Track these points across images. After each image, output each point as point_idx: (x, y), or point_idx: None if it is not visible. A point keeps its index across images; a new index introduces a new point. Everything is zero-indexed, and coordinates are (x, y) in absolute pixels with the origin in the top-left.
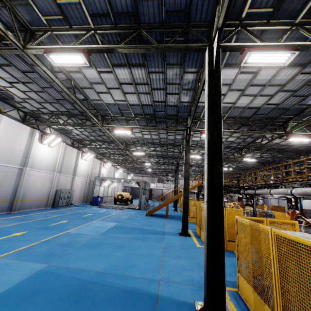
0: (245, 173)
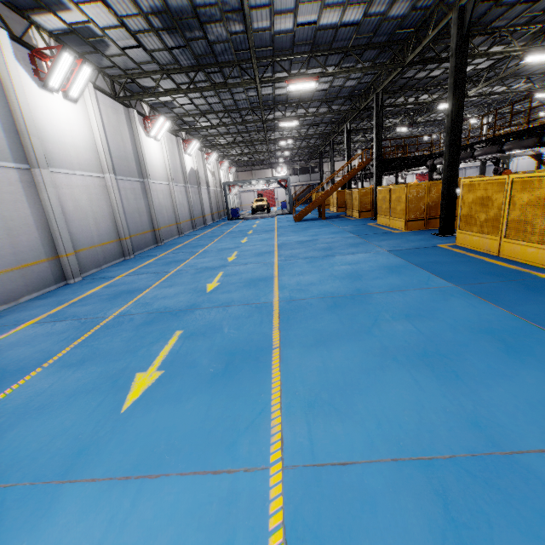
0: None
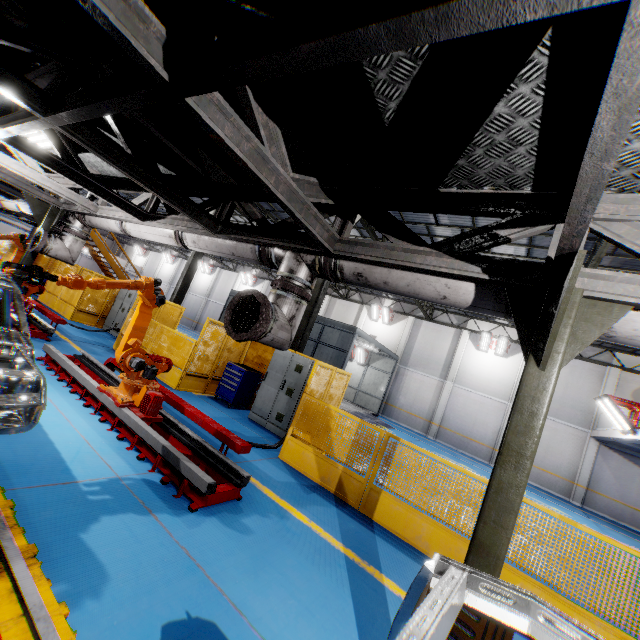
0: None
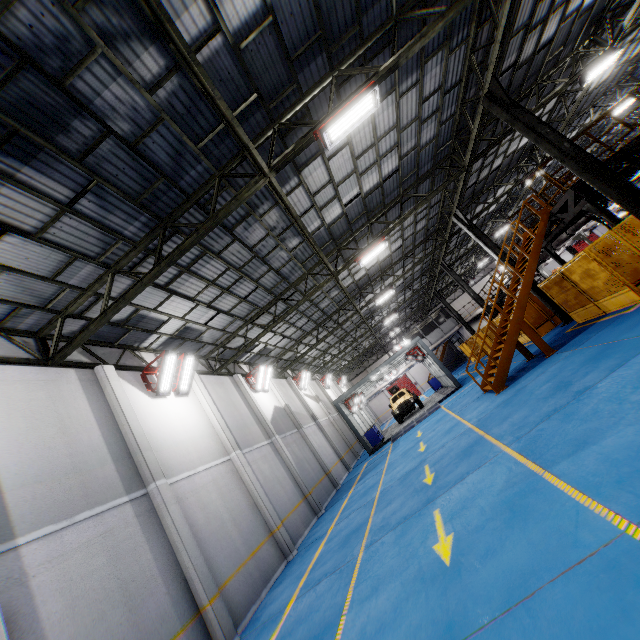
0: (639, 119)
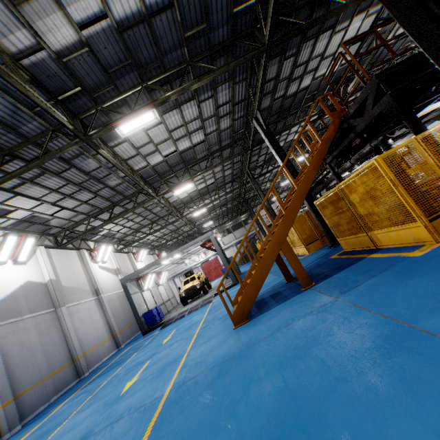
0: None
